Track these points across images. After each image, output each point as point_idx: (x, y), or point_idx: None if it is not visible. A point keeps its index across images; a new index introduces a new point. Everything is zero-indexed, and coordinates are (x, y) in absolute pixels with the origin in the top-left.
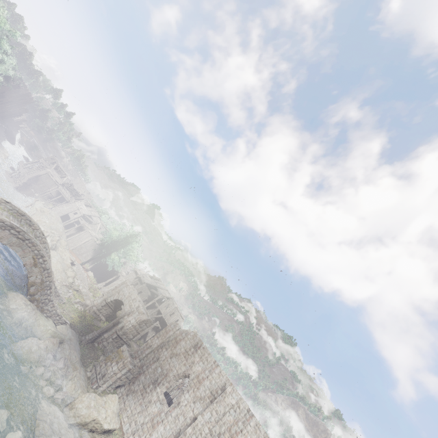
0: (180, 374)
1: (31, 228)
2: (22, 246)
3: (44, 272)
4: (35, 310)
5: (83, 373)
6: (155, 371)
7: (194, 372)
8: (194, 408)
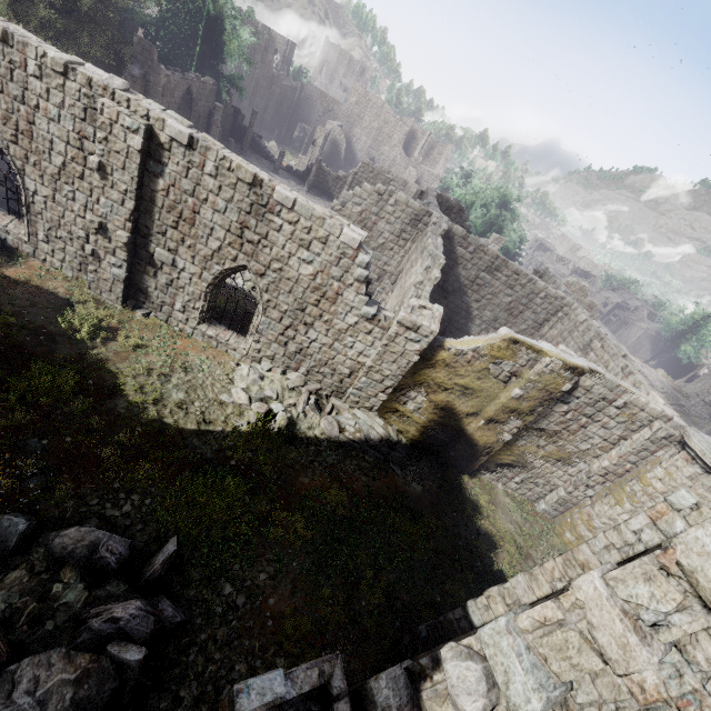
0: None
1: None
2: None
3: None
4: None
5: None
6: None
7: None
8: None
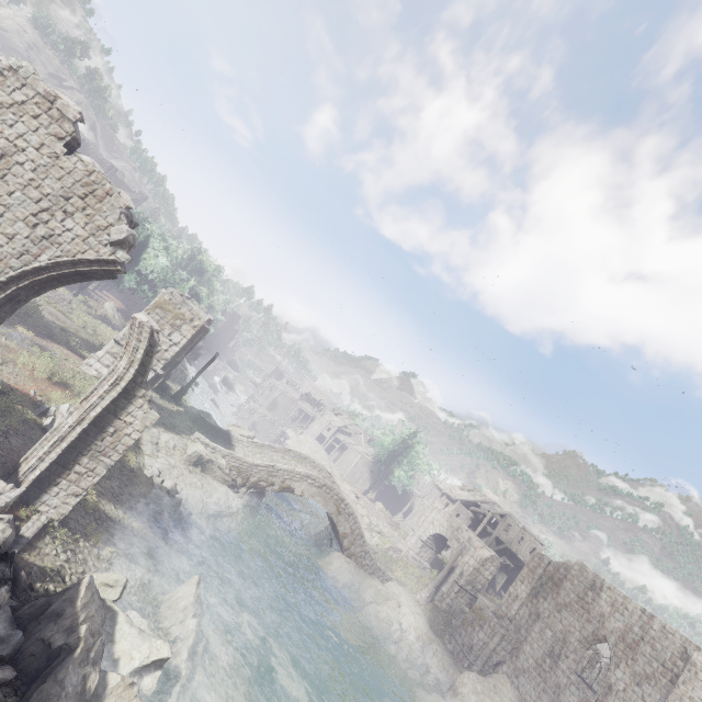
0: (587, 636)
1: (317, 470)
2: (321, 494)
3: (349, 518)
4: (357, 567)
5: (442, 646)
6: (543, 636)
7: (612, 632)
8: (644, 695)
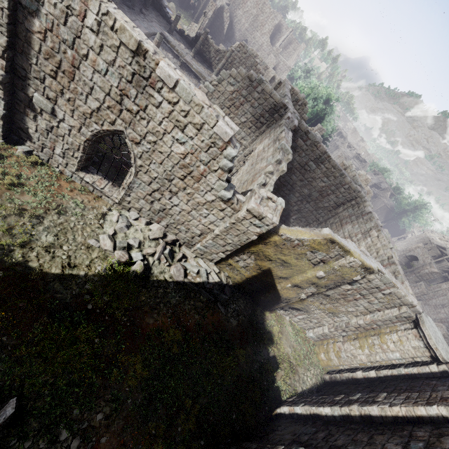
0: None
1: None
2: None
3: None
4: None
5: None
6: (443, 300)
7: None
8: None
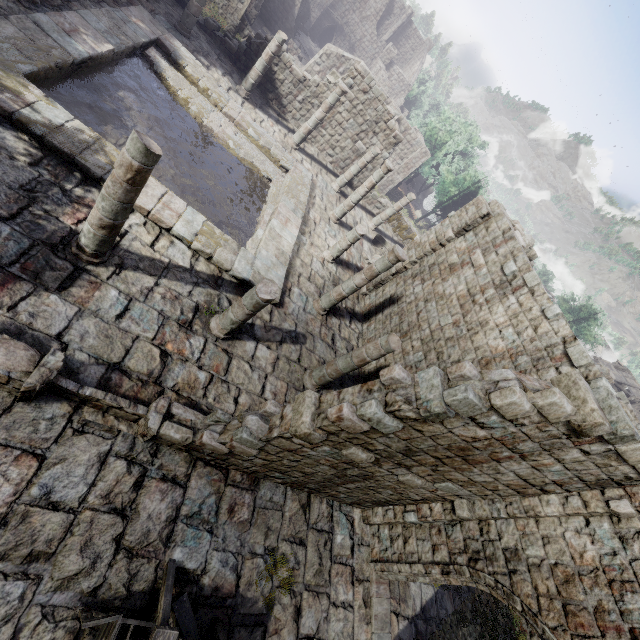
0: None
1: None
2: None
3: None
4: None
5: None
6: None
7: None
8: None
